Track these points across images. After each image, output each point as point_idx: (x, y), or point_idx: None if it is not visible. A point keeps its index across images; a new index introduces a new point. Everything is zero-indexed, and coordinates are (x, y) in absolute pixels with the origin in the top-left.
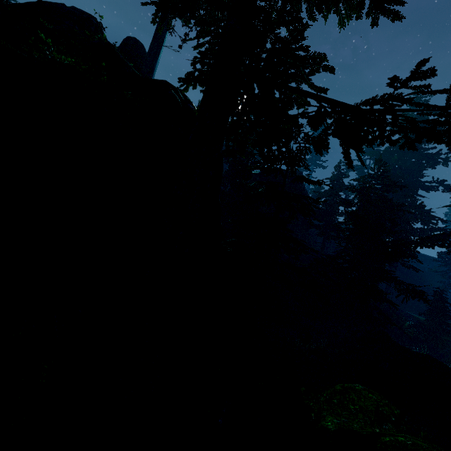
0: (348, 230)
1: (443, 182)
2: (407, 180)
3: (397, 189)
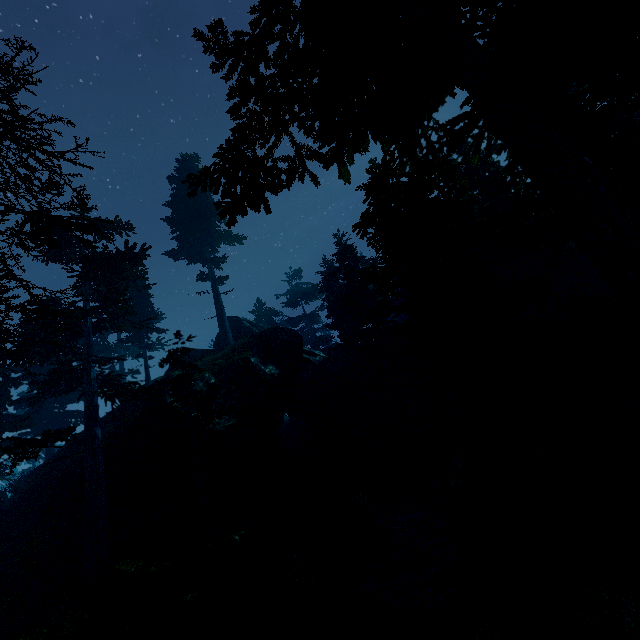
0: None
1: None
2: None
3: None
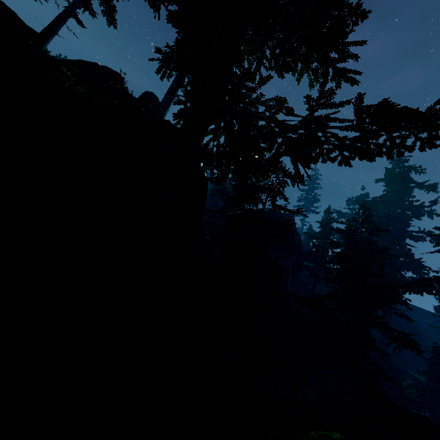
0: (335, 270)
1: (430, 232)
2: (395, 228)
3: (384, 236)
